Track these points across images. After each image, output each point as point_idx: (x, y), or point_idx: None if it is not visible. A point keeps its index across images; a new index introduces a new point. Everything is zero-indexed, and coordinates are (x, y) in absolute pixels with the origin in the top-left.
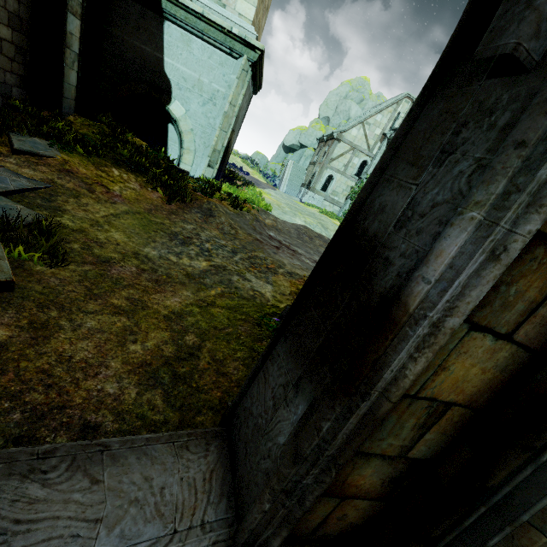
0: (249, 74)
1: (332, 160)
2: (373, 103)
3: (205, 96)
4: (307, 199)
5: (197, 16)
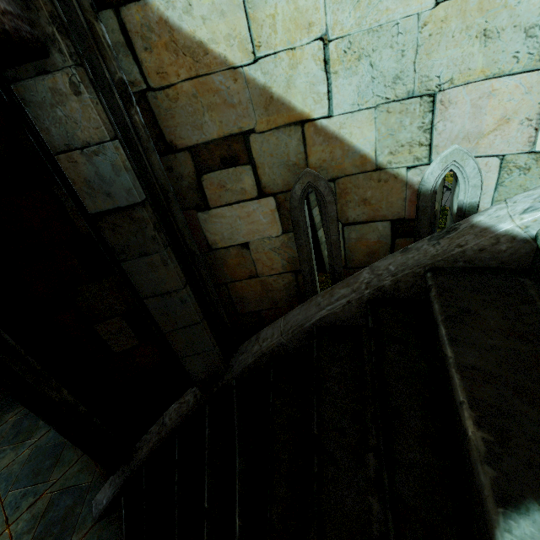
0: None
1: None
2: None
3: None
4: None
5: None
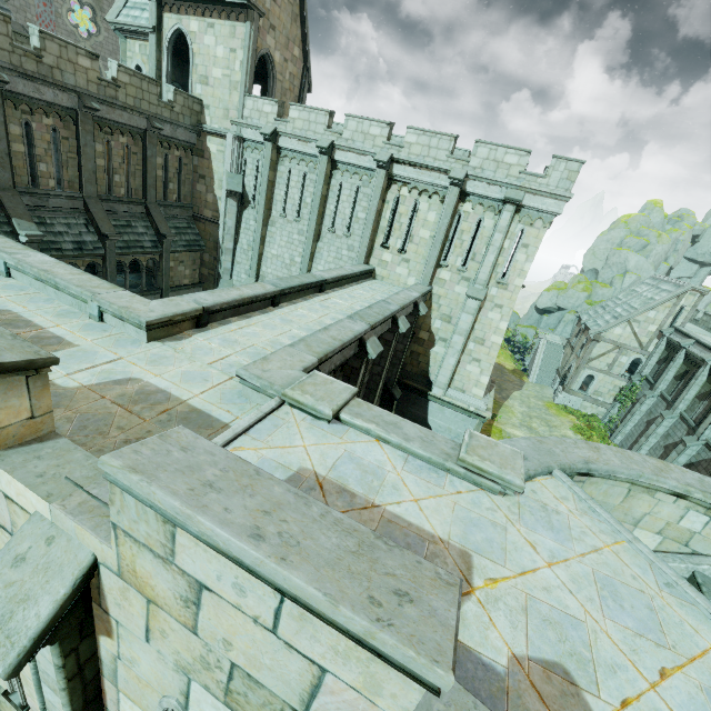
0: (481, 424)
1: (590, 360)
2: (663, 247)
3: (453, 435)
4: (560, 400)
5: (448, 402)
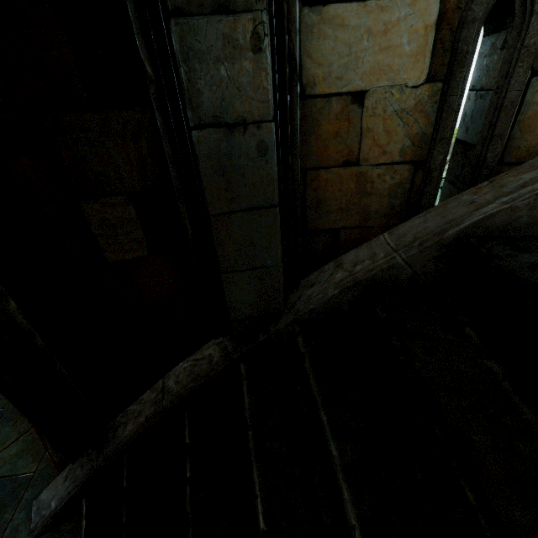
0: (439, 193)
1: None
2: None
3: None
4: None
5: None
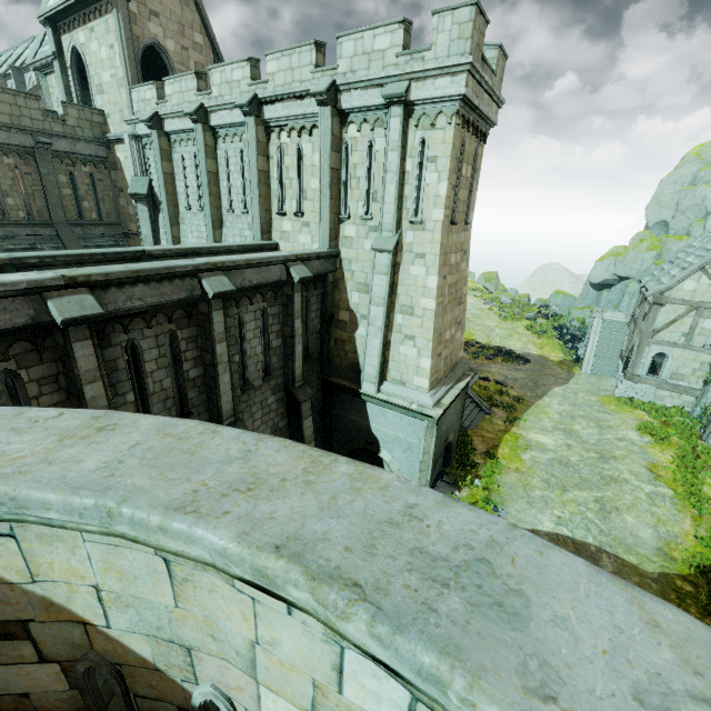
0: (434, 428)
1: (654, 332)
2: None
3: (404, 446)
4: (622, 392)
5: (385, 401)
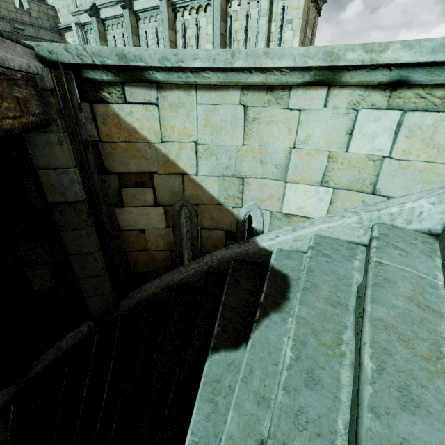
0: None
1: None
2: None
3: None
4: None
5: None
